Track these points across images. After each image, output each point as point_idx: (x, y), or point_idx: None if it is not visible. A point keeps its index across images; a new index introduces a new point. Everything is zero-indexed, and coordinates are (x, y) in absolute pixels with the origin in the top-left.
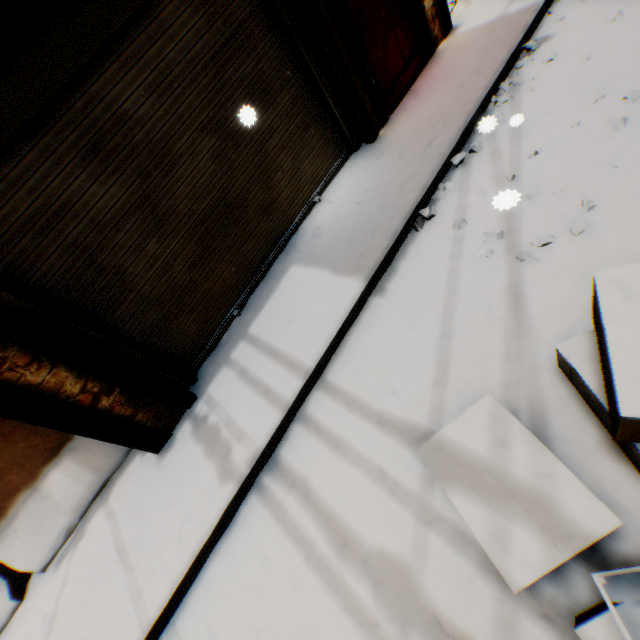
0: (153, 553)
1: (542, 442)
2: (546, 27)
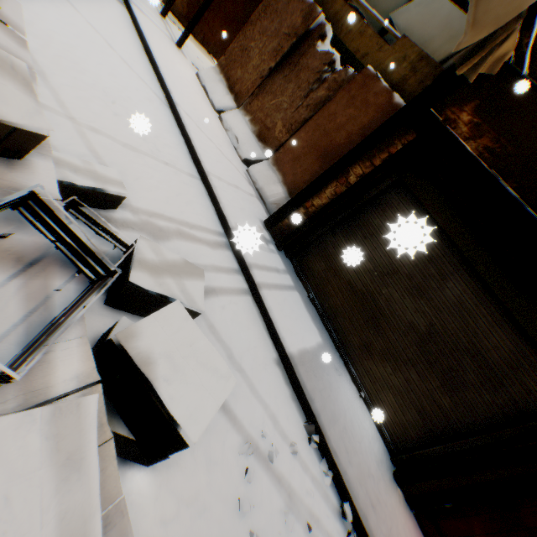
0: (229, 191)
1: None
2: None
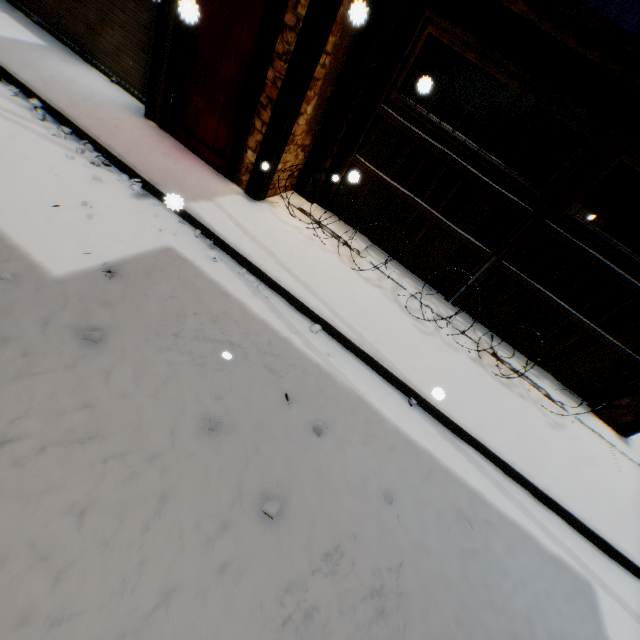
0: None
1: None
2: (163, 211)
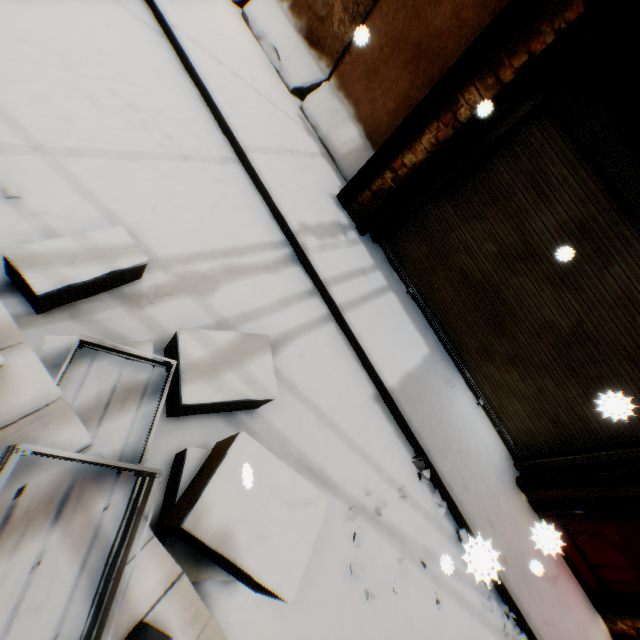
0: (281, 168)
1: (228, 418)
2: None
